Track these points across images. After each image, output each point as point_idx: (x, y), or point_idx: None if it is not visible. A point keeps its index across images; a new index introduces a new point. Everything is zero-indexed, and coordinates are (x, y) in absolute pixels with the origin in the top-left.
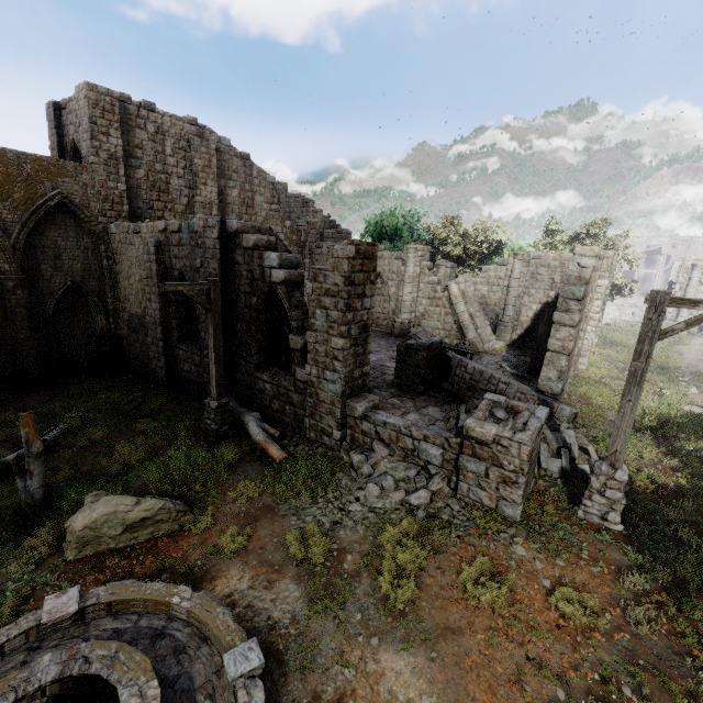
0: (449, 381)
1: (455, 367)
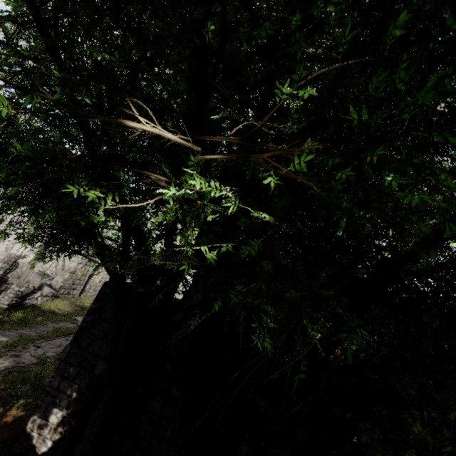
0: (12, 274)
1: (18, 268)
